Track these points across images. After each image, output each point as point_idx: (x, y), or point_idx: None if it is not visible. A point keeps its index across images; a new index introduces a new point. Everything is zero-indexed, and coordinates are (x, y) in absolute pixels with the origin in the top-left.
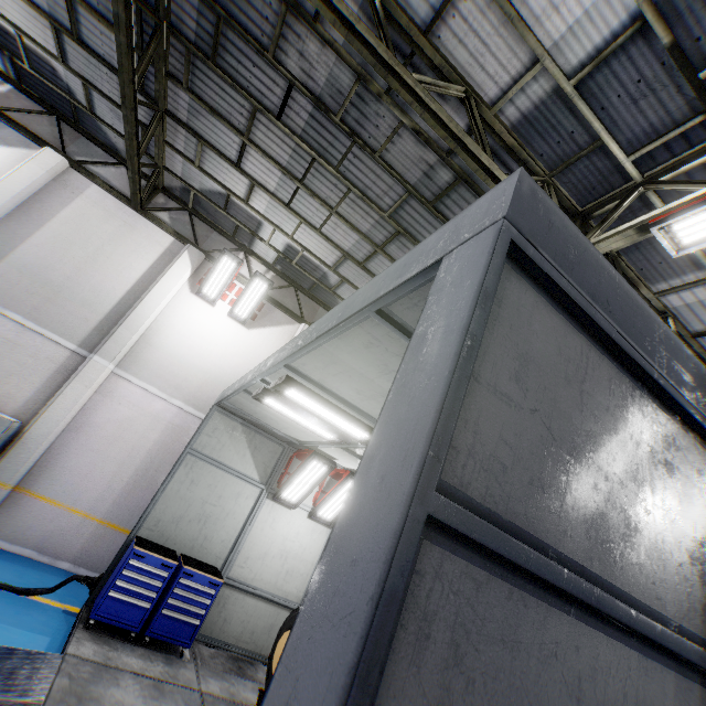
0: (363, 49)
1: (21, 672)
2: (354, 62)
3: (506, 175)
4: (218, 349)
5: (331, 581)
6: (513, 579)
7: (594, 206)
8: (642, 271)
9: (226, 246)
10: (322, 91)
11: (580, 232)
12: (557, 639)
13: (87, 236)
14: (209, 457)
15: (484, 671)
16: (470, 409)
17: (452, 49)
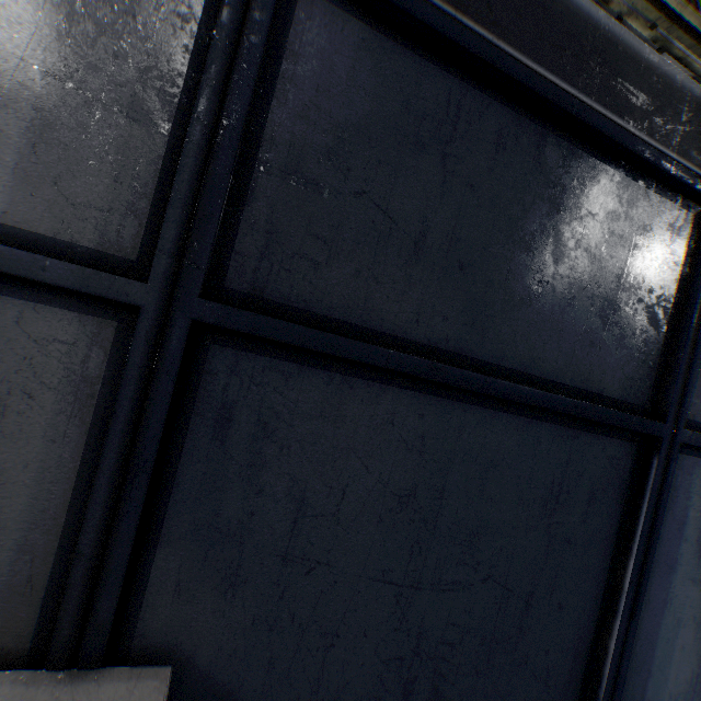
0: None
1: None
2: None
3: None
4: None
5: None
6: None
7: None
8: None
9: None
10: None
11: None
12: None
13: None
14: None
15: None
16: None
17: None
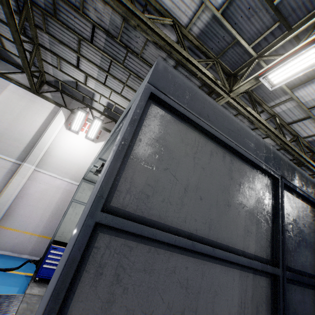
0: (119, 5)
1: (4, 304)
2: (120, 11)
3: (195, 60)
4: (83, 153)
5: (63, 255)
6: (151, 243)
7: (238, 70)
8: (263, 98)
9: (80, 106)
10: (108, 27)
11: (193, 85)
12: (175, 265)
13: (12, 108)
14: (82, 202)
15: (134, 284)
16: (128, 172)
17: (164, 1)
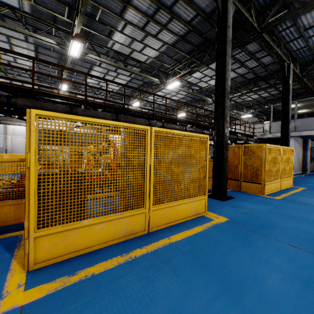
0: None
1: None
2: None
3: None
4: None
5: None
6: None
7: None
8: None
9: None
10: None
11: None
12: None
13: None
14: None
15: None
16: None
17: None
